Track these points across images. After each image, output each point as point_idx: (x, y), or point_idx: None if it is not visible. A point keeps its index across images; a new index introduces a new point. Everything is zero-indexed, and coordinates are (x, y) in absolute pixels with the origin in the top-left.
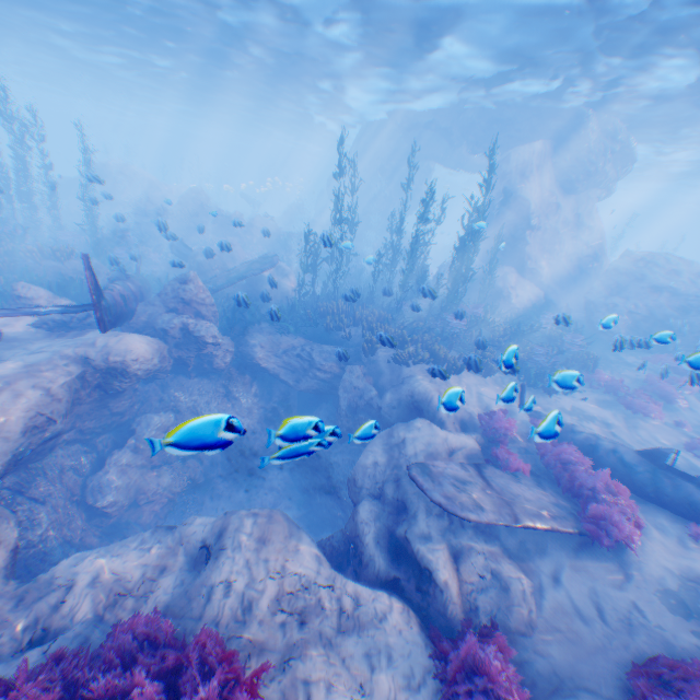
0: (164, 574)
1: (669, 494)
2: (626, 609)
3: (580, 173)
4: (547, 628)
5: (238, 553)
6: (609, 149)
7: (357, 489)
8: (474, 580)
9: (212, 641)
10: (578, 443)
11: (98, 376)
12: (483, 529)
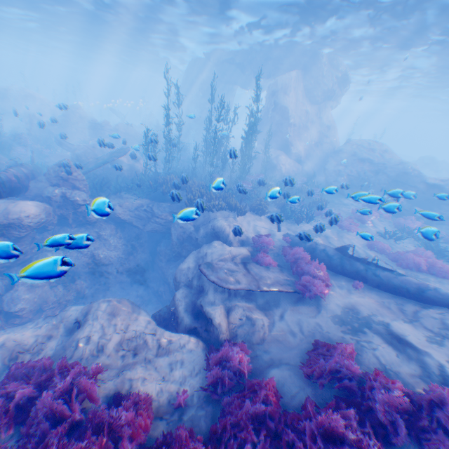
0: (51, 340)
1: (348, 269)
2: (312, 325)
3: (319, 91)
4: (272, 339)
5: (97, 322)
6: (335, 76)
7: (178, 284)
8: (237, 322)
9: (71, 363)
10: (306, 247)
11: (3, 229)
12: (248, 297)
